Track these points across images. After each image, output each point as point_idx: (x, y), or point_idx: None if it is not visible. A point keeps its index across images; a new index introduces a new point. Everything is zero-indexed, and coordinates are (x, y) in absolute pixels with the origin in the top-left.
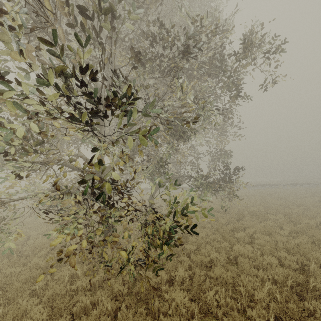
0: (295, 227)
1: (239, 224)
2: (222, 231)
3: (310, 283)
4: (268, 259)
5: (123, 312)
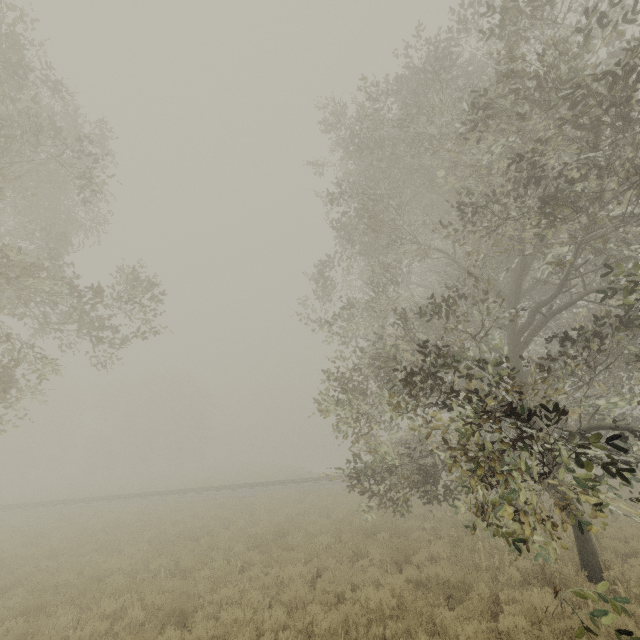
0: None
1: None
2: None
3: None
4: None
5: None
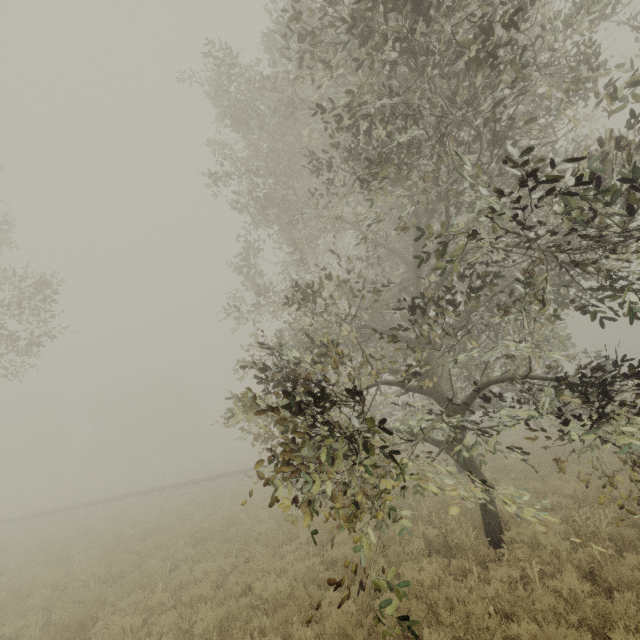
0: None
1: None
2: None
3: None
4: None
5: None
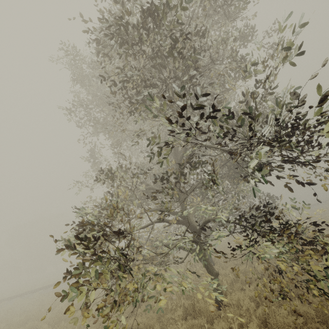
0: None
1: None
2: None
3: None
4: None
5: None
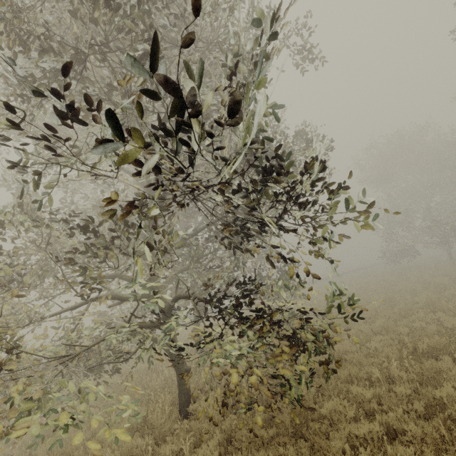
0: (366, 314)
1: (317, 326)
2: None
3: (418, 348)
4: (371, 345)
5: (290, 452)
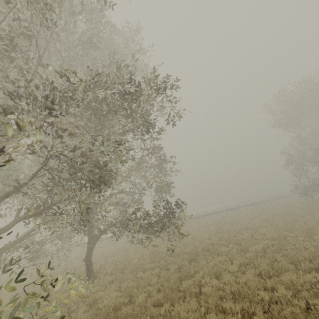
0: (243, 259)
1: (188, 269)
2: (168, 285)
3: None
4: (210, 318)
5: None
